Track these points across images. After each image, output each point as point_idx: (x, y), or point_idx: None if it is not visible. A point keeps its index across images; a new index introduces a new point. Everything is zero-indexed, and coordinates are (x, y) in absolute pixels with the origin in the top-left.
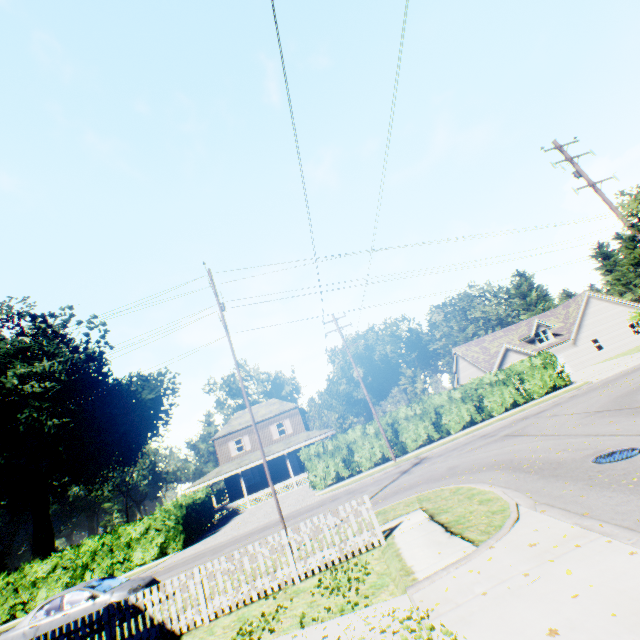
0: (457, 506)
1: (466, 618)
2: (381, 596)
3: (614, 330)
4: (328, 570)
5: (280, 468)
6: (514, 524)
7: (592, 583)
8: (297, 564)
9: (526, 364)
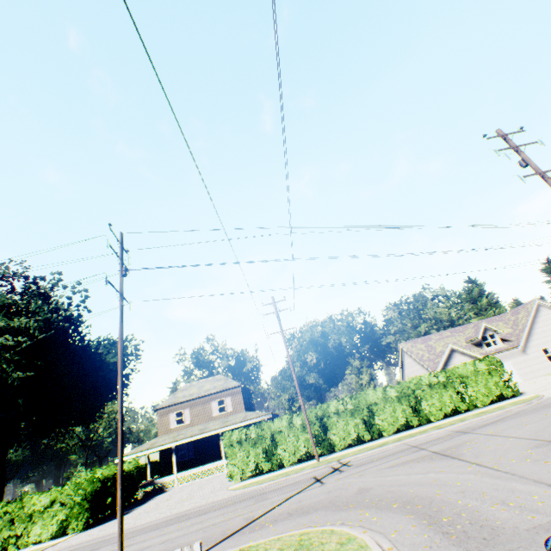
0: None
1: None
2: None
3: None
4: None
5: (215, 447)
6: None
7: None
8: None
9: (469, 368)
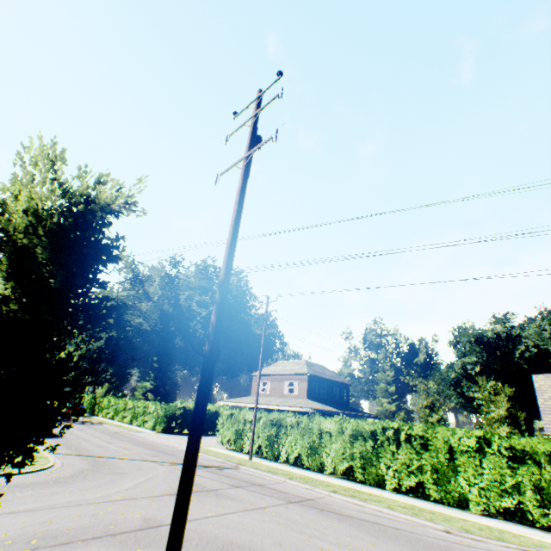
0: None
1: None
2: None
3: None
4: None
5: None
6: None
7: None
8: None
9: (470, 441)
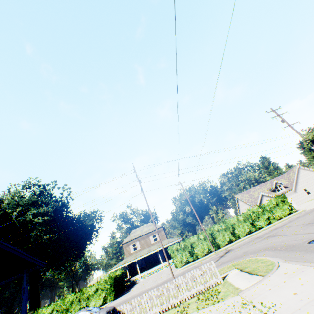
0: (252, 265)
1: (264, 297)
2: (228, 297)
3: (313, 184)
4: (200, 294)
5: (155, 258)
6: (277, 268)
7: (307, 280)
8: (186, 292)
9: (272, 202)
